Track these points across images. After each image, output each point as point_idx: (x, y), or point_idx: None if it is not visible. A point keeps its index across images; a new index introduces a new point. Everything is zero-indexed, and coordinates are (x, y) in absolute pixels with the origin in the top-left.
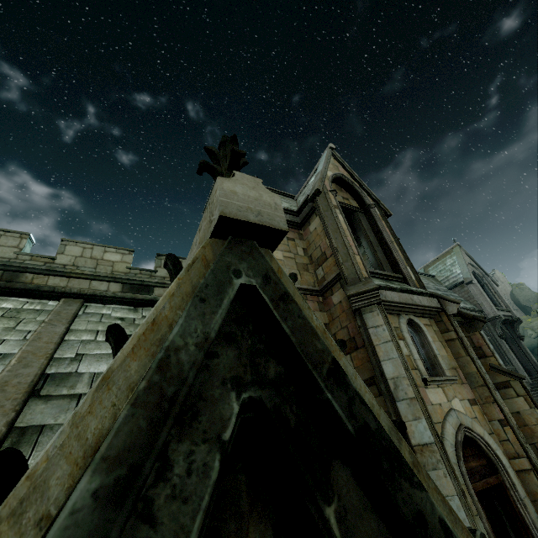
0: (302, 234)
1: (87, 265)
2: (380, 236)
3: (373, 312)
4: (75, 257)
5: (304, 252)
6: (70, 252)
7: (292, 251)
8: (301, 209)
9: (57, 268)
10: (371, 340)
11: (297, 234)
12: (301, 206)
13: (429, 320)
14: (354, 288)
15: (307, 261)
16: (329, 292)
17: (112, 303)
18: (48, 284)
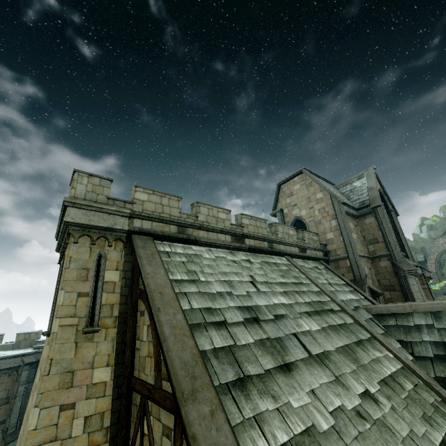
0: (357, 221)
1: (286, 237)
2: (395, 229)
3: (412, 278)
4: (282, 233)
5: (361, 233)
6: (280, 230)
7: (358, 233)
8: (361, 209)
9: (282, 241)
10: (411, 290)
11: (356, 222)
12: (362, 207)
13: (417, 278)
14: (404, 266)
15: (362, 239)
16: (378, 260)
17: (296, 258)
18: (281, 249)
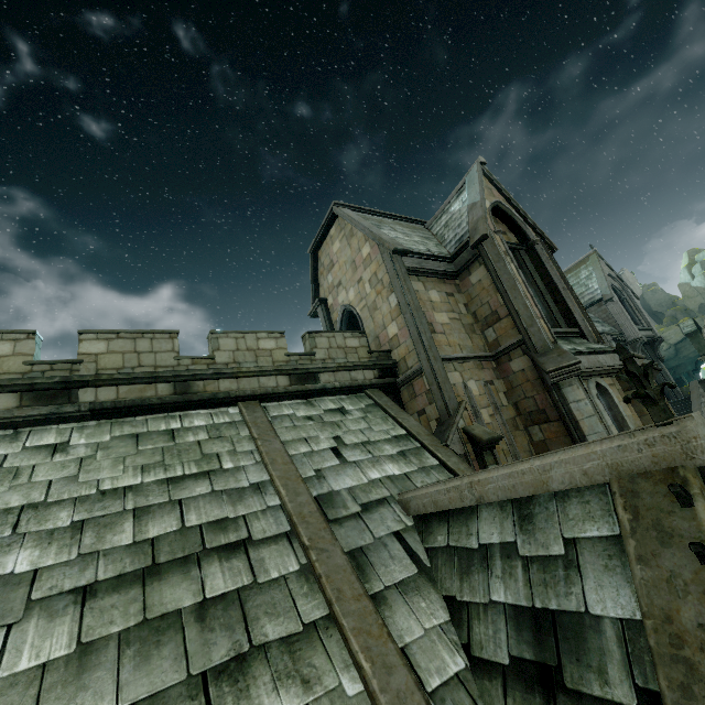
0: (458, 284)
1: (247, 359)
2: (549, 281)
3: (573, 386)
4: (232, 352)
5: (466, 309)
6: (225, 347)
7: (455, 310)
8: (457, 255)
9: (224, 370)
10: (574, 415)
11: (454, 287)
12: (457, 251)
13: (611, 379)
14: (550, 361)
15: (471, 319)
16: (506, 358)
17: (284, 399)
18: (221, 390)
